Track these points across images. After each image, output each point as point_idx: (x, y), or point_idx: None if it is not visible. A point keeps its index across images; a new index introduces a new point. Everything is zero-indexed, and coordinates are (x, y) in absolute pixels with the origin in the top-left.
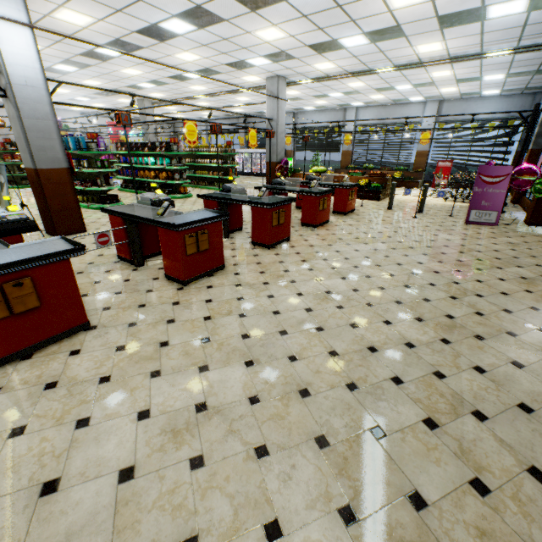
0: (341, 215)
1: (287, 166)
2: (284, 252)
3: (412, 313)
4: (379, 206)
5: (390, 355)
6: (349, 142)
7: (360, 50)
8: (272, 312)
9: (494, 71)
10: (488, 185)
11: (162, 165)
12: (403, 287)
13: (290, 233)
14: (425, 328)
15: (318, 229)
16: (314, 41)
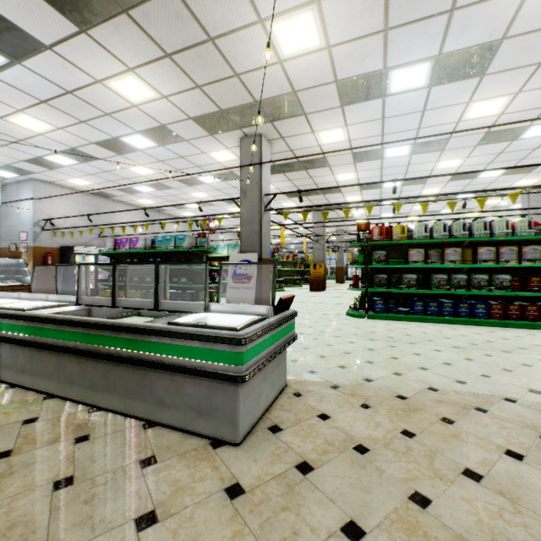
0: None
1: None
2: None
3: None
4: None
5: None
6: None
7: None
8: None
9: None
10: None
11: None
12: None
13: None
14: None
15: None
16: None
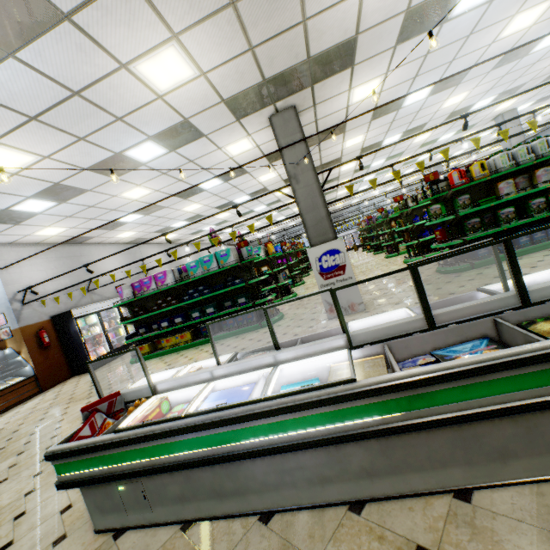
0: None
1: None
2: None
3: None
4: None
5: None
6: None
7: None
8: None
9: None
10: None
11: None
12: None
13: None
14: None
15: None
16: None
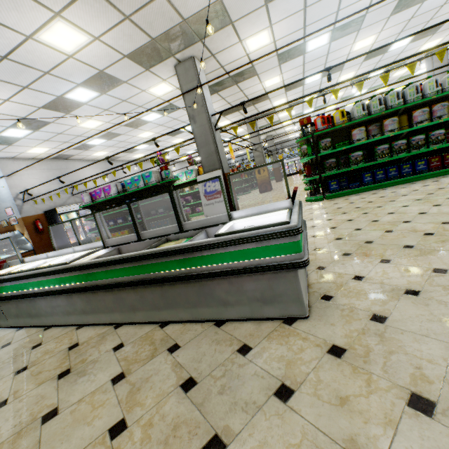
0: None
1: None
2: None
3: None
4: None
5: None
6: None
7: None
8: None
9: None
10: None
11: None
12: None
13: None
14: None
15: None
16: None
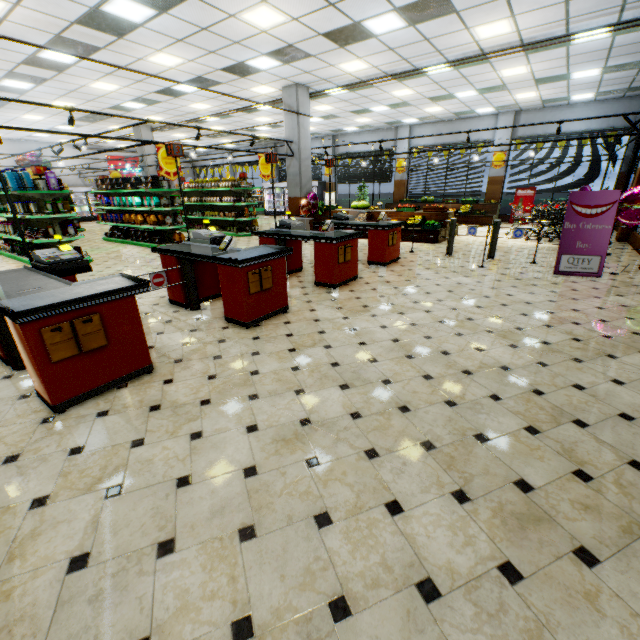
0: (379, 267)
1: (316, 202)
2: (269, 334)
3: (450, 477)
4: (436, 251)
5: (376, 632)
6: (402, 170)
7: (396, 38)
8: (176, 479)
9: (587, 64)
10: (585, 219)
11: (150, 206)
12: (443, 405)
13: (286, 300)
14: (470, 524)
15: (339, 289)
16: (329, 27)
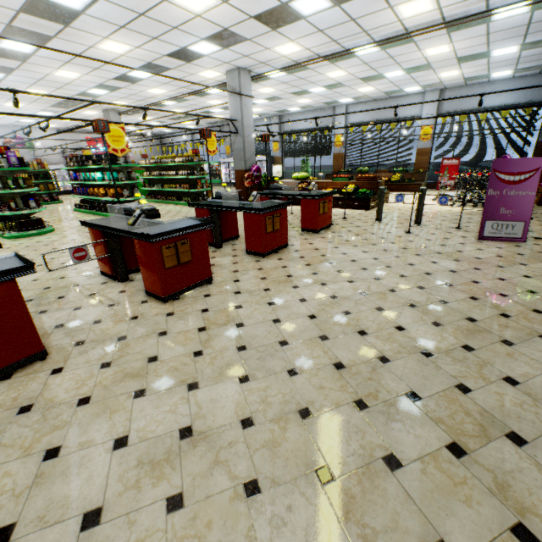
0: (312, 233)
1: (259, 174)
2: (185, 309)
3: (345, 536)
4: (367, 217)
5: None
6: (340, 144)
7: (324, 19)
8: None
9: (506, 41)
10: (508, 186)
11: (110, 180)
12: (351, 408)
13: (210, 272)
14: None
15: (268, 258)
16: (259, 9)
